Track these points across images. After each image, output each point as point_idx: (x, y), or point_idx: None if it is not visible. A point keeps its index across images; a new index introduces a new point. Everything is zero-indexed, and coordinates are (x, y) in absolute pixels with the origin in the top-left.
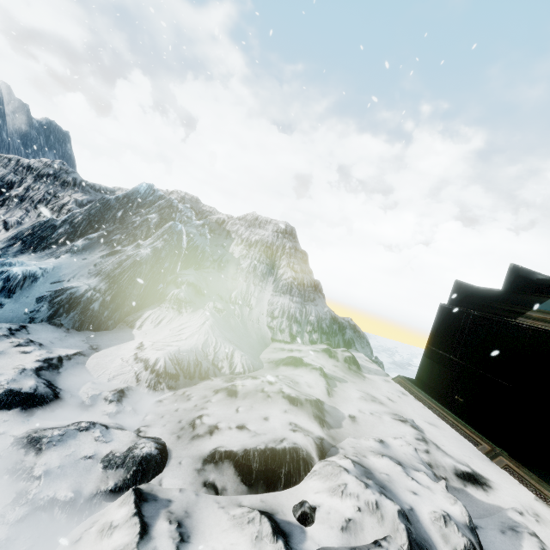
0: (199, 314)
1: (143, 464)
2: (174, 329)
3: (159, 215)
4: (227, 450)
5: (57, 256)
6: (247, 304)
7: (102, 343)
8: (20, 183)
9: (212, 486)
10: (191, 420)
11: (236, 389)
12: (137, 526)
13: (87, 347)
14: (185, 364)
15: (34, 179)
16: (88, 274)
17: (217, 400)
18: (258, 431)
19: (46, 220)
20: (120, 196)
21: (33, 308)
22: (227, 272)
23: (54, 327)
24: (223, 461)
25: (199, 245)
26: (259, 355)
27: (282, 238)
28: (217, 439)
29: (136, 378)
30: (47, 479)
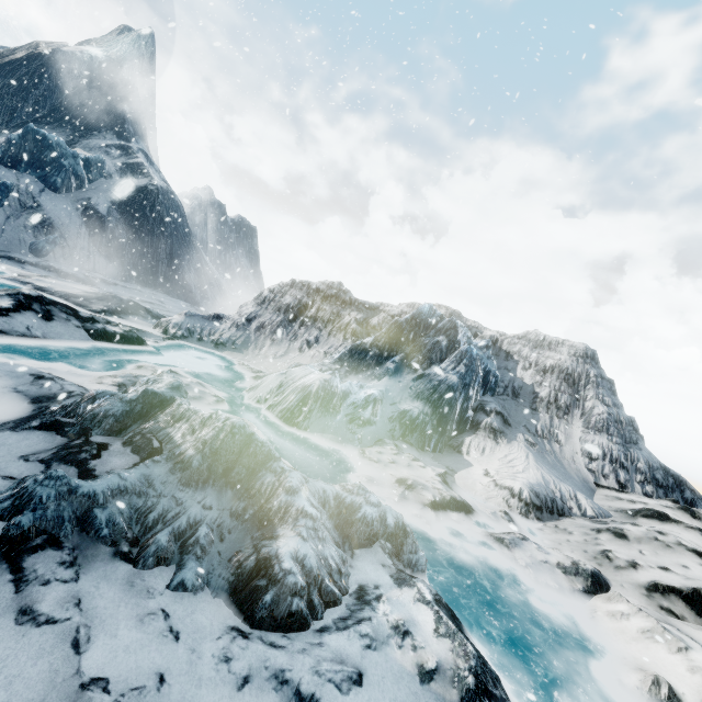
0: (516, 447)
1: (595, 578)
2: (502, 460)
3: (446, 337)
4: (668, 585)
5: (378, 378)
6: (554, 439)
7: (451, 465)
8: (312, 305)
9: (670, 611)
10: (597, 552)
11: (623, 532)
12: (651, 617)
13: (445, 468)
14: (542, 498)
15: (321, 300)
16: (410, 397)
17: (607, 539)
18: (687, 576)
19: (359, 343)
20: (408, 318)
21: (390, 427)
22: (522, 401)
23: (409, 446)
24: (667, 593)
25: (490, 369)
26: (592, 500)
27: (582, 363)
28: (646, 574)
29: (506, 504)
30: (533, 570)
